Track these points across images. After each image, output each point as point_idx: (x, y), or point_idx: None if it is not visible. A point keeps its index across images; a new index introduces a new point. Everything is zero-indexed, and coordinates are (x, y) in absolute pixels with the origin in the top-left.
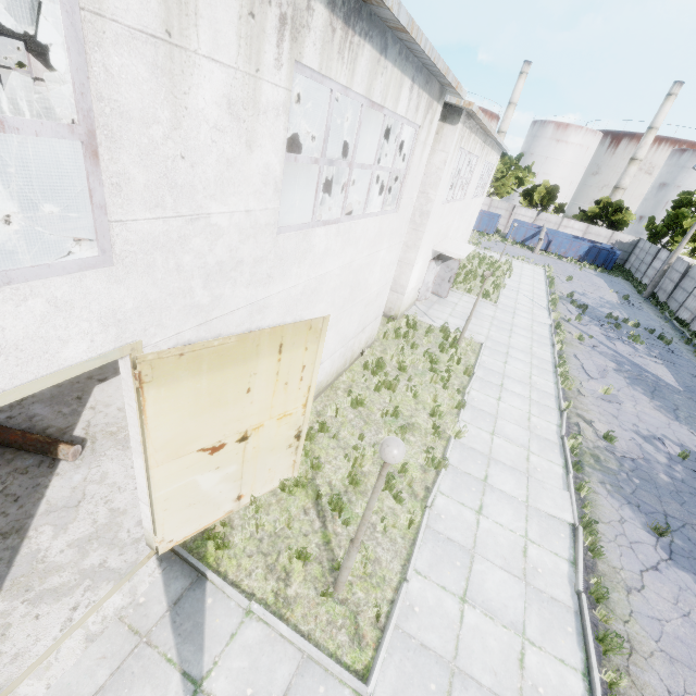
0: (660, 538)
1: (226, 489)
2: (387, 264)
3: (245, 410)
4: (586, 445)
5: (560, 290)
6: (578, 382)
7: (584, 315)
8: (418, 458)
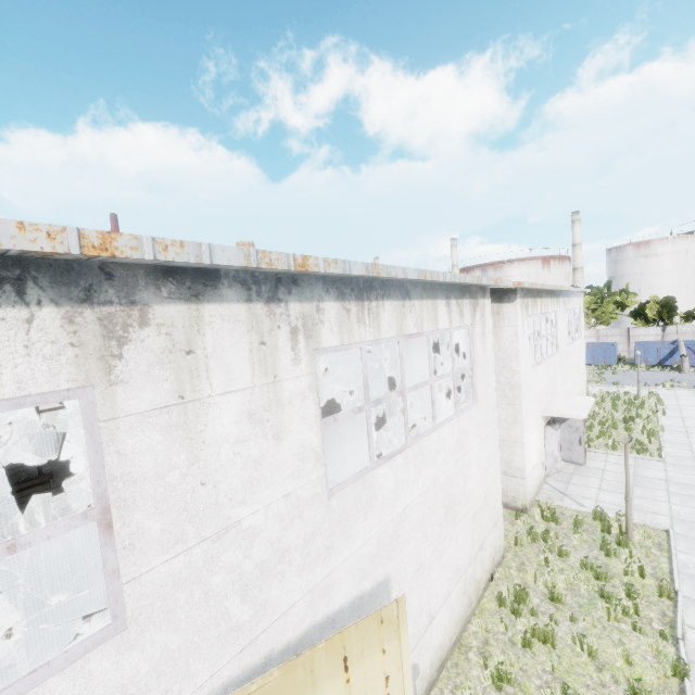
0: None
1: None
2: (486, 459)
3: None
4: None
5: None
6: None
7: None
8: None
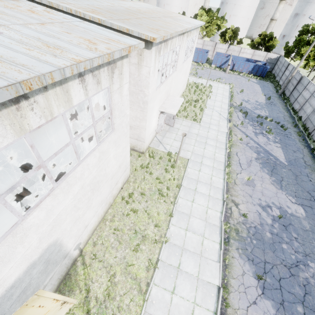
0: (260, 280)
1: None
2: (120, 151)
3: None
4: (233, 223)
5: (235, 102)
6: (235, 174)
7: (245, 119)
8: (145, 261)
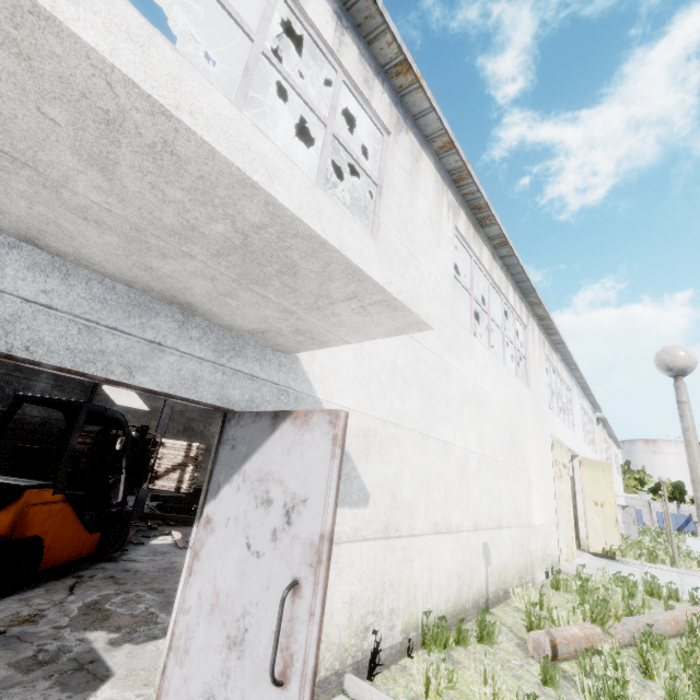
0: None
1: (601, 532)
2: None
3: (600, 491)
4: None
5: None
6: None
7: None
8: None
